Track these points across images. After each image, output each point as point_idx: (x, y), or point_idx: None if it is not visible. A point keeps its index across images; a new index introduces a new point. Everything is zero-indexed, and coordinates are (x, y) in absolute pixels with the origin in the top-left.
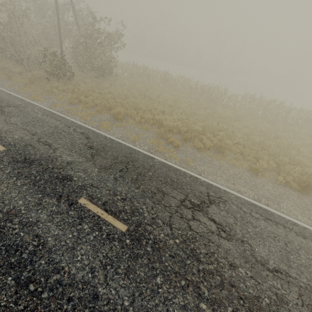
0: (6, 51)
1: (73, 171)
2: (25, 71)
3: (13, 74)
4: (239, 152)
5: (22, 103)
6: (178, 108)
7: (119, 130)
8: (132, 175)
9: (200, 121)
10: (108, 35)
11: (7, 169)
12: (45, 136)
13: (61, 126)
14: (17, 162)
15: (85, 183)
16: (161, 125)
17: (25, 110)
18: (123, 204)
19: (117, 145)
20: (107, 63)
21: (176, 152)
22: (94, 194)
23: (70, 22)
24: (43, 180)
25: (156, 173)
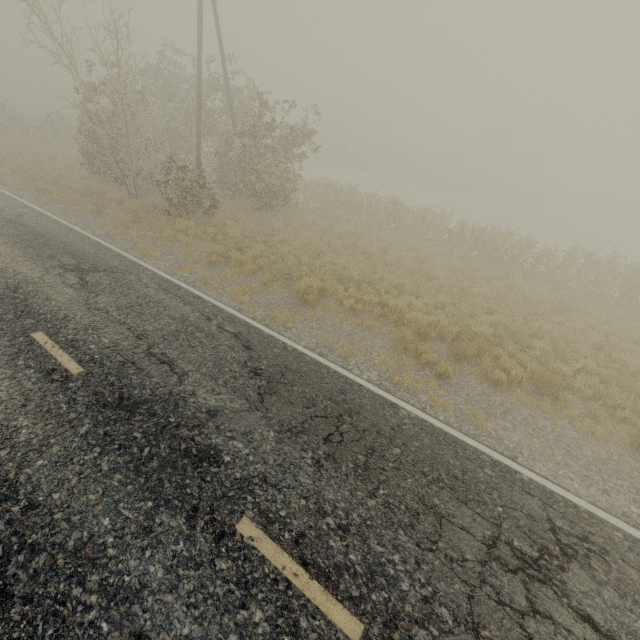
0: (99, 162)
1: (221, 437)
2: (127, 197)
3: (106, 203)
4: (591, 395)
5: (120, 264)
6: (427, 279)
7: (310, 328)
8: (354, 455)
9: (482, 310)
10: (289, 133)
11: (83, 425)
12: (162, 342)
13: (194, 317)
14: (105, 405)
15: (248, 473)
16: (398, 319)
17: (124, 280)
18: (343, 543)
19: (312, 366)
20: (281, 184)
21: (443, 389)
22: (273, 507)
23: (218, 110)
24: (156, 458)
25: (409, 451)
